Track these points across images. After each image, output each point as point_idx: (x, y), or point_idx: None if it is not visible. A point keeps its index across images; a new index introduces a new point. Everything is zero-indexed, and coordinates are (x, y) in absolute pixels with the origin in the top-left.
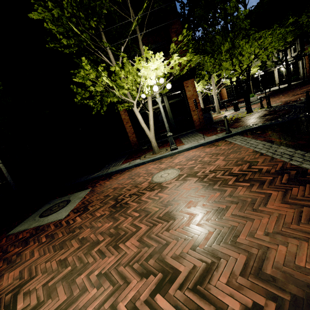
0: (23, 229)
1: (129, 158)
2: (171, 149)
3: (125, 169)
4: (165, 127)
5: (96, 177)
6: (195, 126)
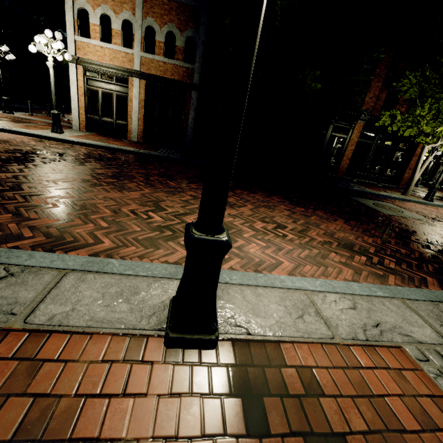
0: (400, 216)
1: (361, 185)
2: (429, 200)
3: (392, 198)
4: (439, 178)
5: (367, 192)
6: (400, 184)
